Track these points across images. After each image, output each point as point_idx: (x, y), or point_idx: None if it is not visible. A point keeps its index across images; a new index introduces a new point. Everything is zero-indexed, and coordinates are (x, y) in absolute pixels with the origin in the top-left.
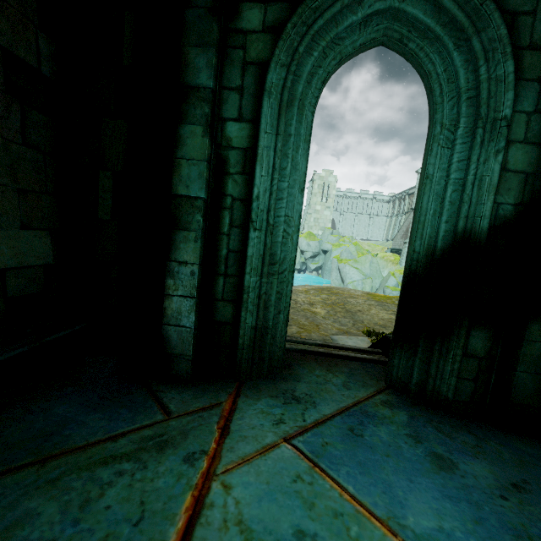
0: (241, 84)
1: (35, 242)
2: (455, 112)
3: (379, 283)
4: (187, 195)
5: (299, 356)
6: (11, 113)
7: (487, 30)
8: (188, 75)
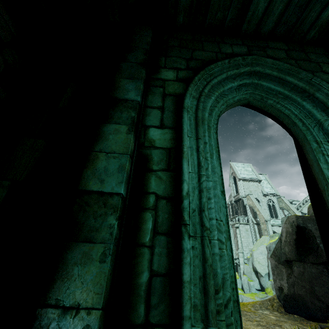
0: (162, 105)
1: None
2: (321, 133)
3: None
4: (99, 191)
5: None
6: None
7: (321, 89)
8: (118, 93)
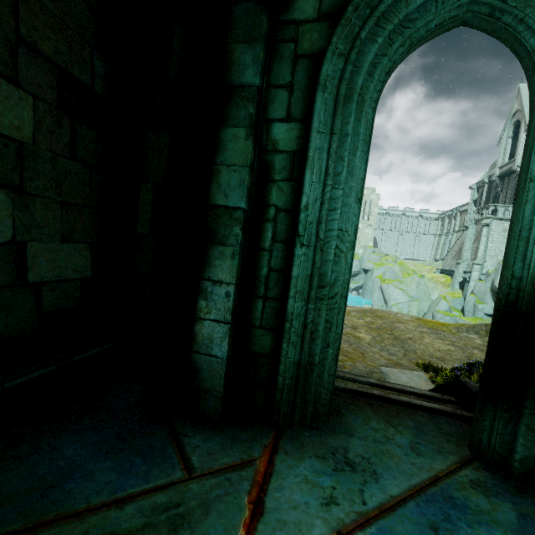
0: (291, 80)
1: (75, 255)
2: None
3: (428, 307)
4: (225, 205)
5: (349, 398)
6: (61, 128)
7: None
8: (233, 74)
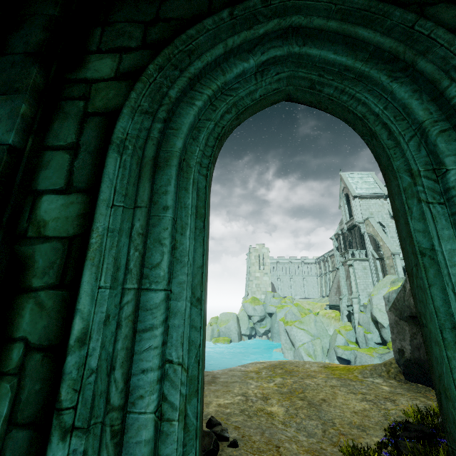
0: (76, 140)
1: None
2: (424, 153)
3: (329, 343)
4: None
5: None
6: None
7: (433, 48)
8: None
